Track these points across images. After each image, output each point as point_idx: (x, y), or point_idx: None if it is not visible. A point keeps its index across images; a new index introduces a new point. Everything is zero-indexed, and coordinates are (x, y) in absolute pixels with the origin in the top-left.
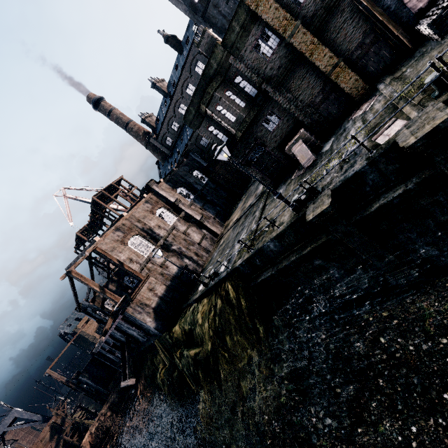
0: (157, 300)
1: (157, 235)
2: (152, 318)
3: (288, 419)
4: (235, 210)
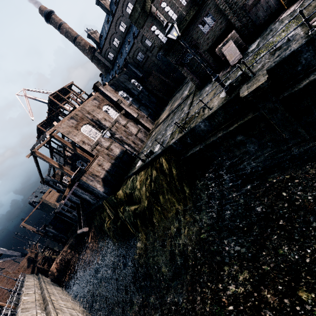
0: (104, 173)
1: (103, 125)
2: (101, 185)
3: (207, 248)
4: (163, 112)
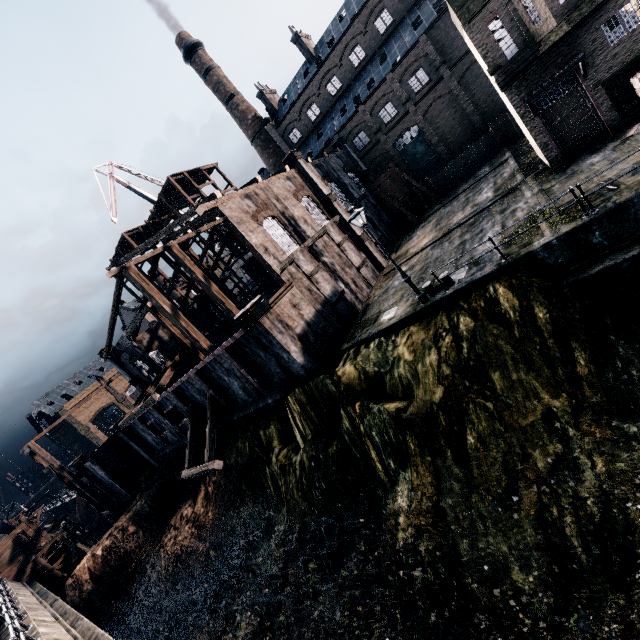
0: (303, 325)
1: (302, 231)
2: (298, 347)
3: None
4: (410, 239)
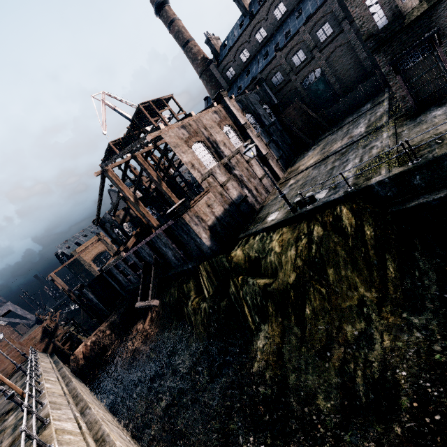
0: (213, 219)
1: (221, 152)
2: (207, 235)
3: None
4: (303, 158)
